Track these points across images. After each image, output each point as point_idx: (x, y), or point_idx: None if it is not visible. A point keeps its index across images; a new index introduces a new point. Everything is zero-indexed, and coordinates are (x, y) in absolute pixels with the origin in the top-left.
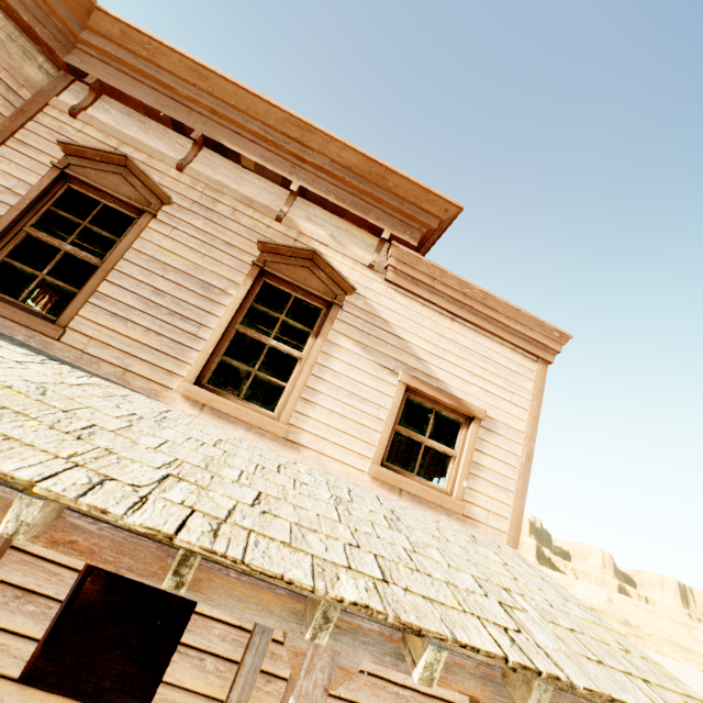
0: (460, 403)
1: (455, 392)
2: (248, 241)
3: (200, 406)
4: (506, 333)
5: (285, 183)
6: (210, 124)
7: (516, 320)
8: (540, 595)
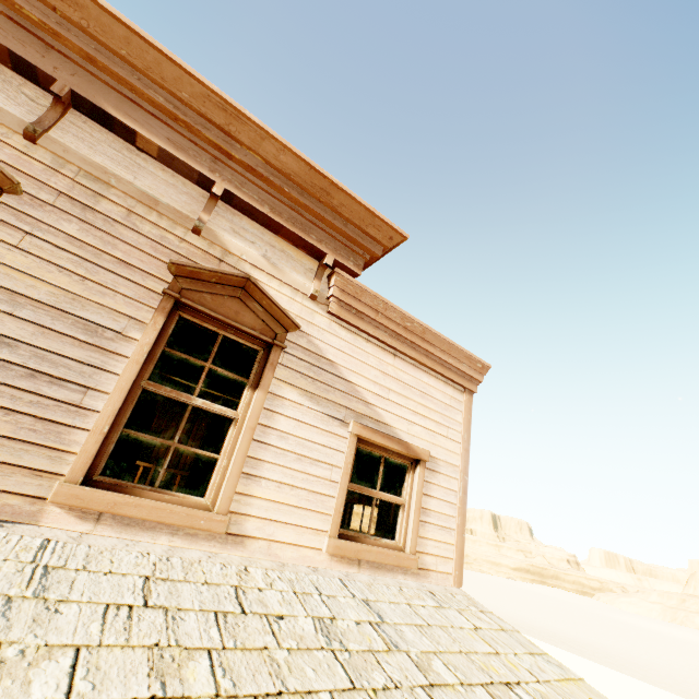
0: (408, 448)
1: (402, 436)
2: (154, 259)
3: (95, 516)
4: (441, 366)
5: (202, 182)
6: (83, 76)
7: (449, 353)
8: (523, 667)
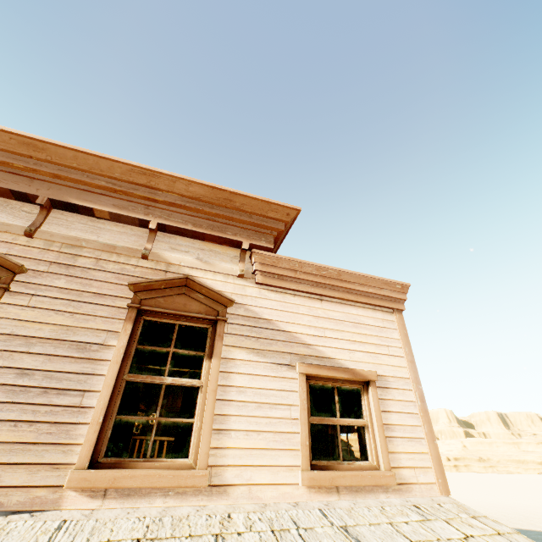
0: (354, 373)
1: (346, 364)
2: (118, 285)
3: (102, 493)
4: (364, 297)
5: (142, 224)
6: (55, 188)
7: (368, 284)
8: None
